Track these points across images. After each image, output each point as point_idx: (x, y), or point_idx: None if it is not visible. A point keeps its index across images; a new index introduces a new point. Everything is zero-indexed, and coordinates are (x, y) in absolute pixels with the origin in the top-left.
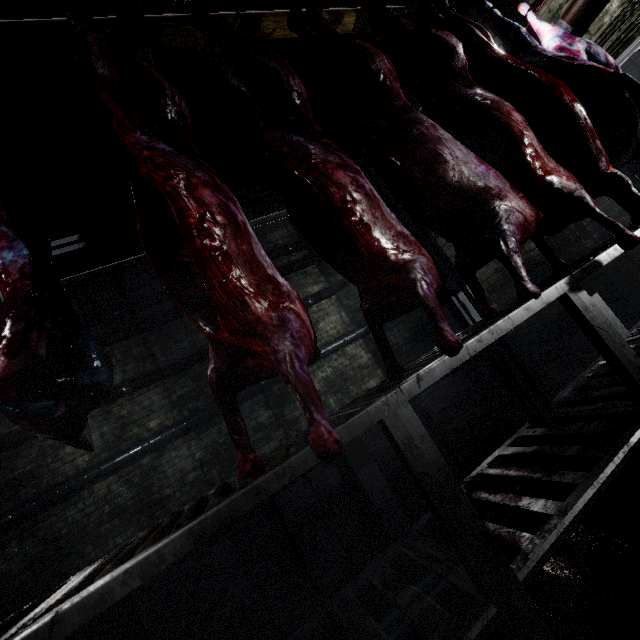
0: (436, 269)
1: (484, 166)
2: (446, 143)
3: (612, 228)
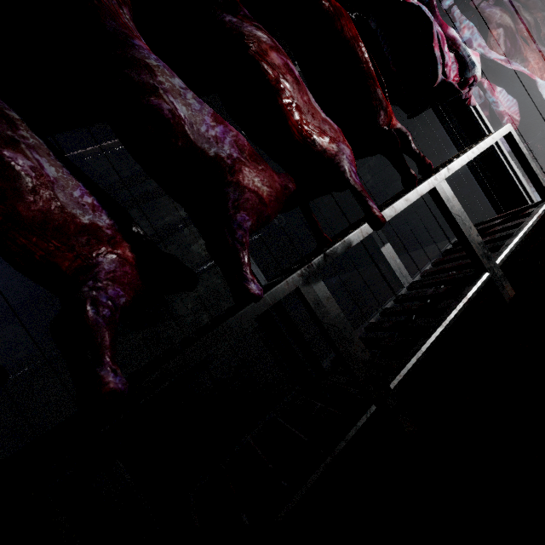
0: (137, 272)
1: (222, 127)
2: (164, 95)
3: (363, 205)
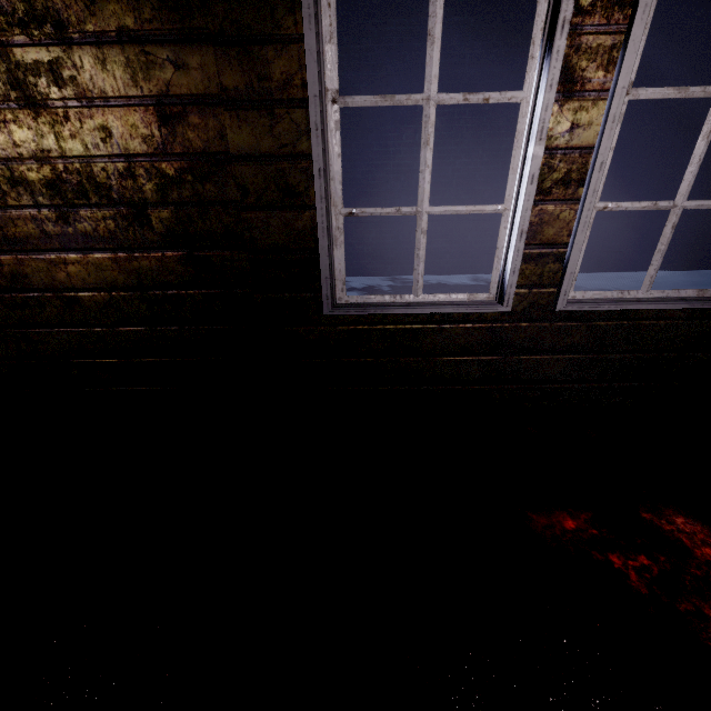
0: None
1: None
2: None
3: None
